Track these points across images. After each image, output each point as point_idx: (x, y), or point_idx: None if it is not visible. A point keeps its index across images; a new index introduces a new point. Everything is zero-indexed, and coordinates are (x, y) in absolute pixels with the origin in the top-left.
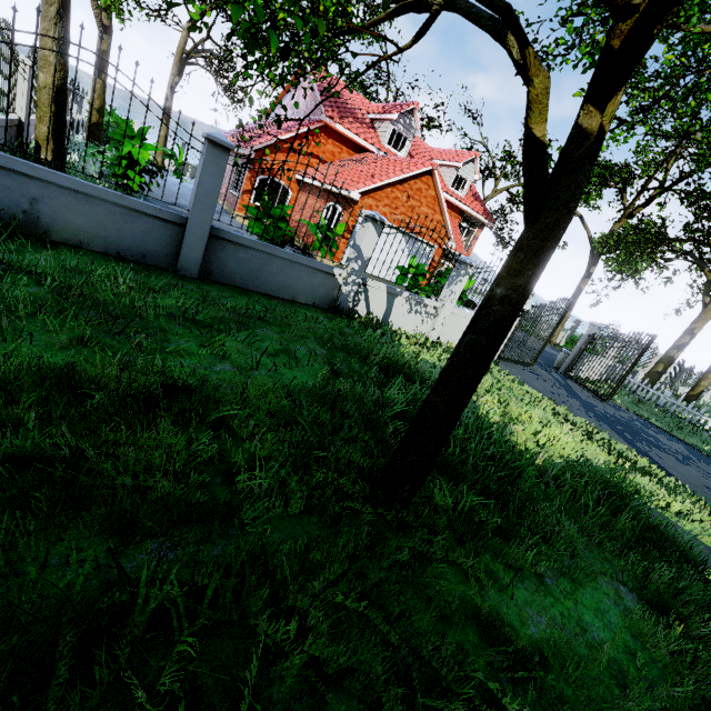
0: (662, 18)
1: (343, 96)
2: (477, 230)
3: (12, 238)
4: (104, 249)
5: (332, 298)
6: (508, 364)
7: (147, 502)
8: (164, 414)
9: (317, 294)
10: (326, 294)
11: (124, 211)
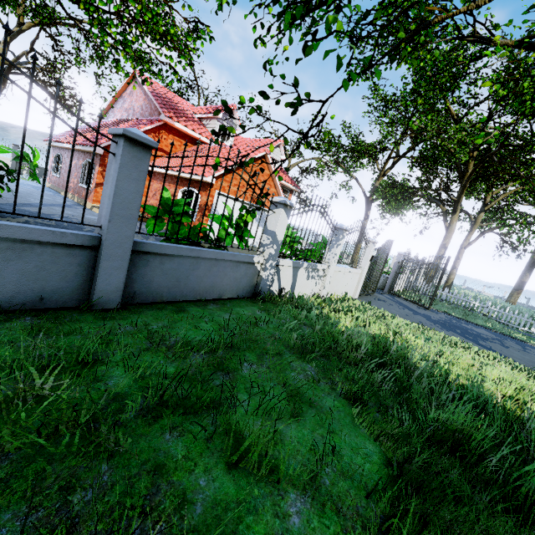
0: None
1: (173, 100)
2: (288, 195)
3: None
4: None
5: (253, 285)
6: (365, 299)
7: None
8: None
9: (240, 286)
10: (247, 283)
11: (3, 245)
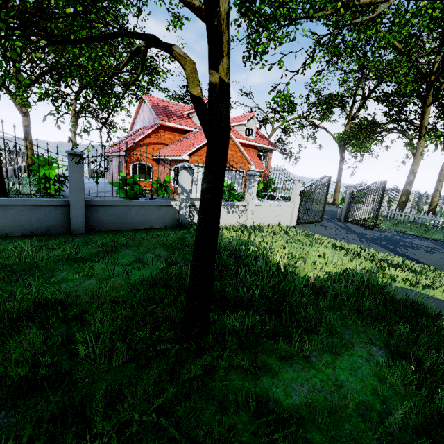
0: (214, 15)
1: (168, 107)
2: (268, 154)
3: None
4: (23, 233)
5: (176, 219)
6: (304, 226)
7: (5, 387)
8: (30, 324)
9: (165, 220)
10: (171, 218)
11: (29, 208)
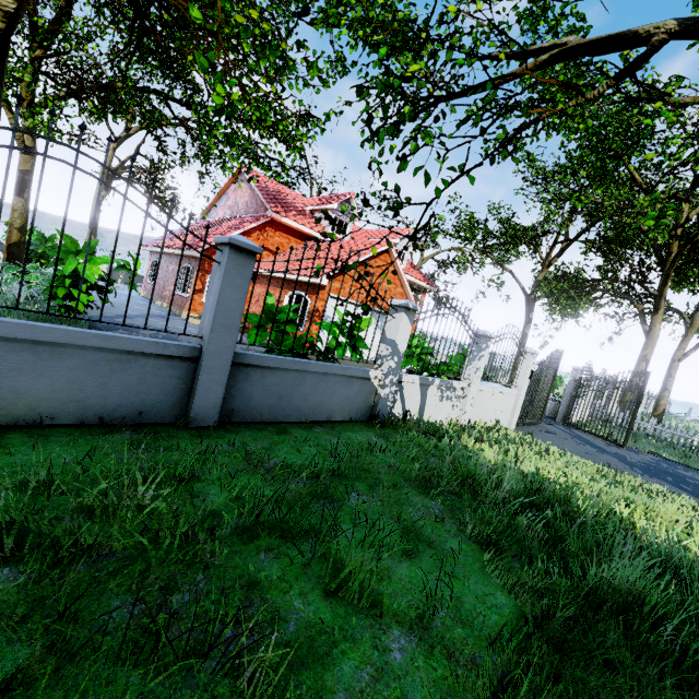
0: None
1: (281, 193)
2: (421, 295)
3: None
4: (79, 417)
5: (369, 405)
6: (526, 429)
7: None
8: None
9: (353, 406)
10: (362, 404)
11: (112, 356)
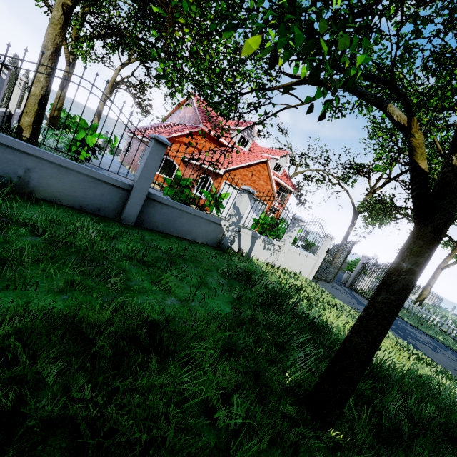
0: None
1: (212, 114)
2: (287, 195)
3: (8, 195)
4: (72, 204)
5: (218, 239)
6: (319, 282)
7: None
8: (152, 356)
9: (209, 237)
10: (214, 237)
11: (91, 180)
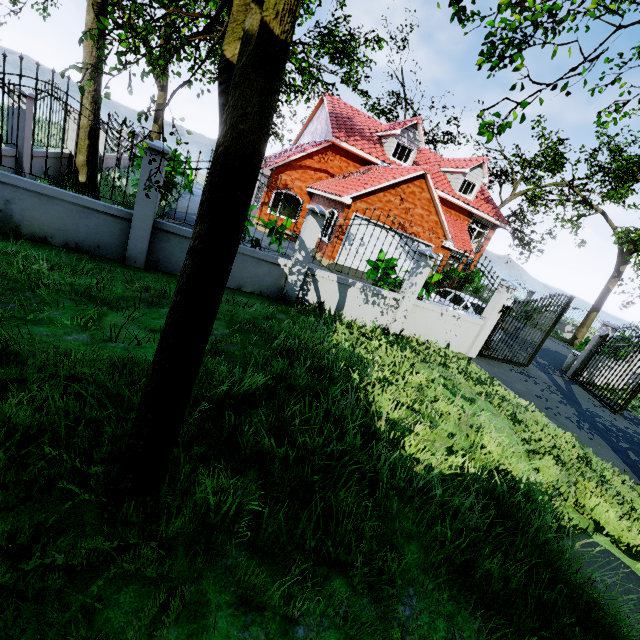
0: None
1: (354, 119)
2: (488, 231)
3: None
4: (65, 240)
5: (280, 287)
6: (491, 363)
7: None
8: None
9: (263, 283)
10: (272, 283)
11: (80, 209)
